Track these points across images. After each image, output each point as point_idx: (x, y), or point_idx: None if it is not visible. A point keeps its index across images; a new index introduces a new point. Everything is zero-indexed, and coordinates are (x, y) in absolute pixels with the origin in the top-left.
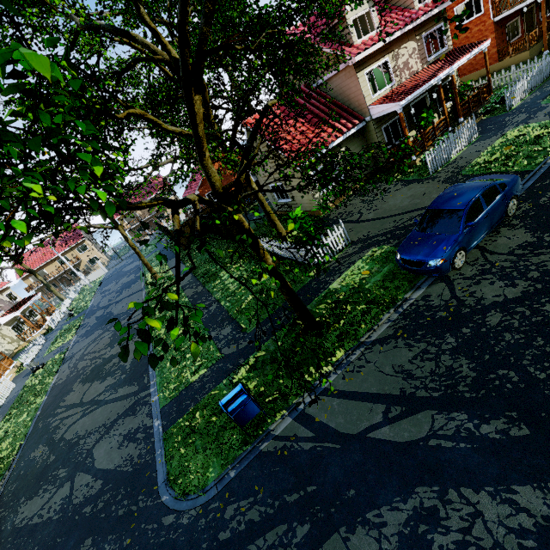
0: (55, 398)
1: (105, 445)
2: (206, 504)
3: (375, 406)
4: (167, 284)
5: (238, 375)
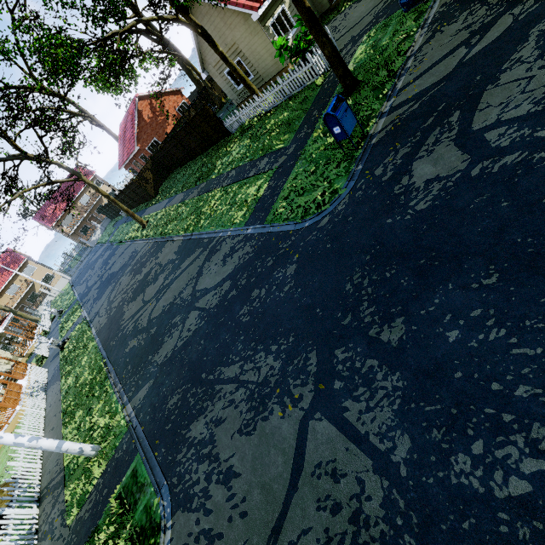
0: (110, 329)
1: (206, 278)
2: (352, 189)
3: (454, 53)
4: (159, 216)
5: (306, 153)
